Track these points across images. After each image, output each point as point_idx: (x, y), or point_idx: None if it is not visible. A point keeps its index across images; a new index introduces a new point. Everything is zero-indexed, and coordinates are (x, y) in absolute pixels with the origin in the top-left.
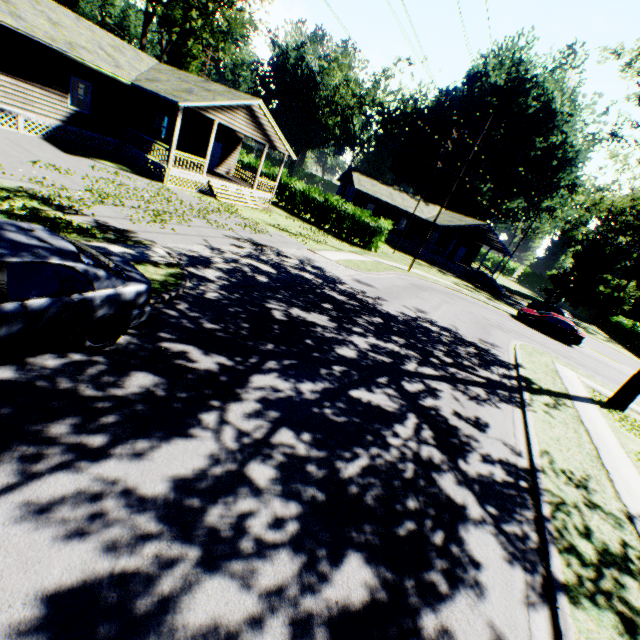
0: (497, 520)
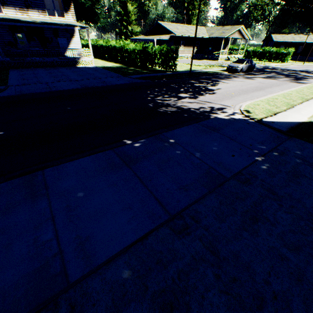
0: None
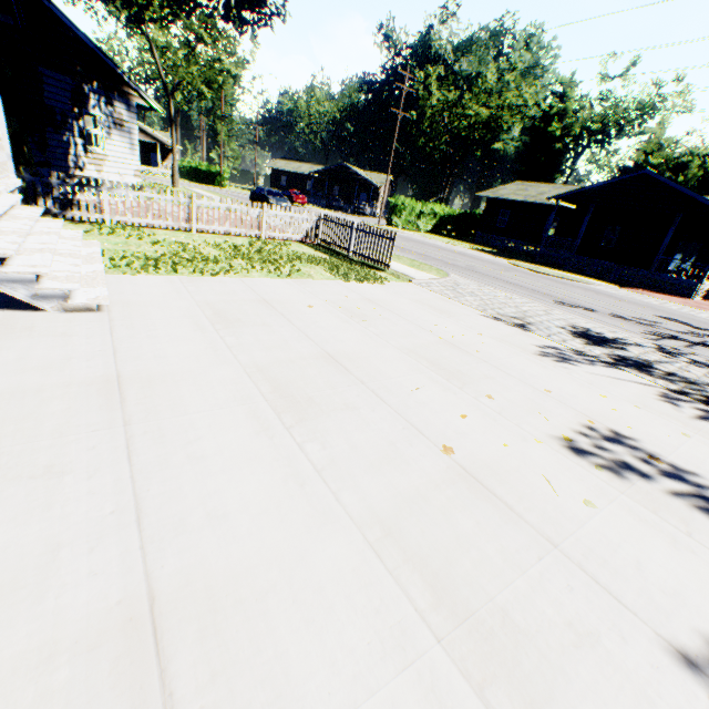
0: None
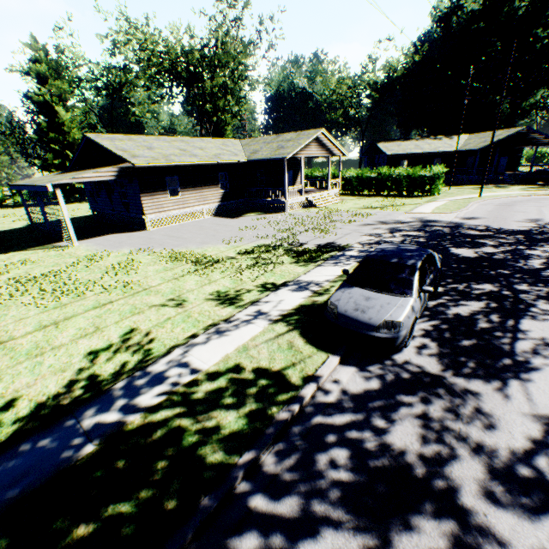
0: None
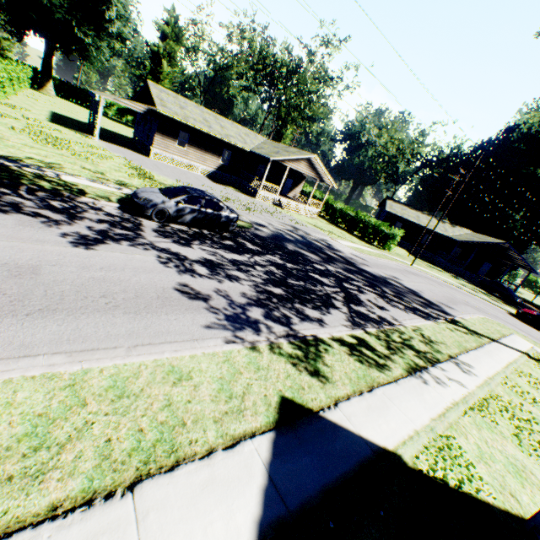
0: (353, 316)
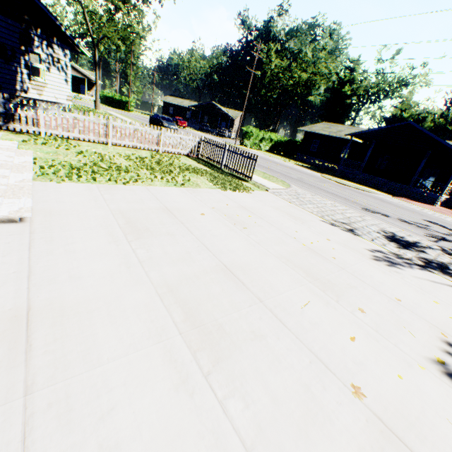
0: None
